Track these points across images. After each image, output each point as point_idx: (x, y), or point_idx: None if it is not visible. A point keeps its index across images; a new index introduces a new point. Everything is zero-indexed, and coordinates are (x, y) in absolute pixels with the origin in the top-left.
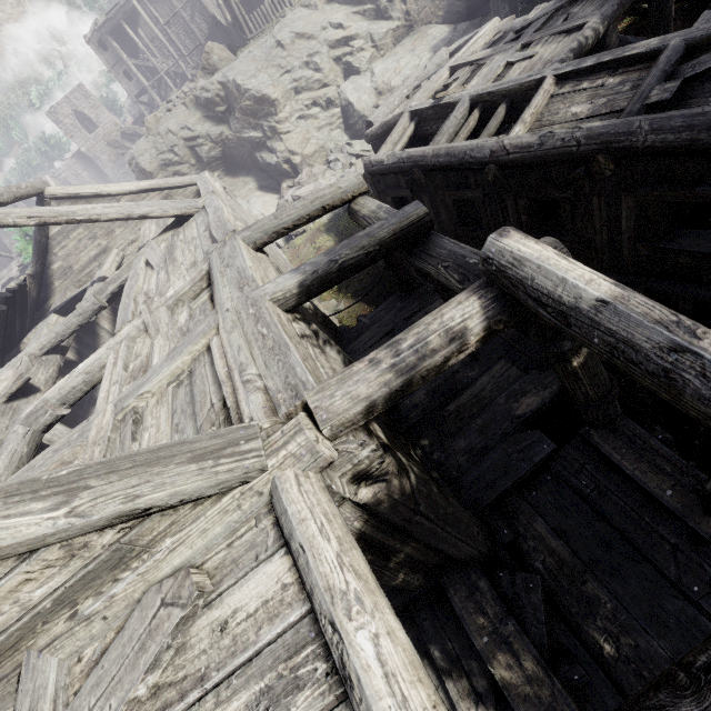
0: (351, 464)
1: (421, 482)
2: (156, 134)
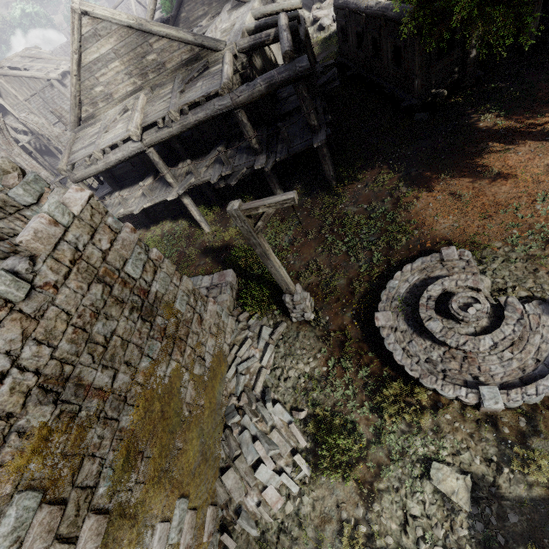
0: (241, 63)
1: None
2: None
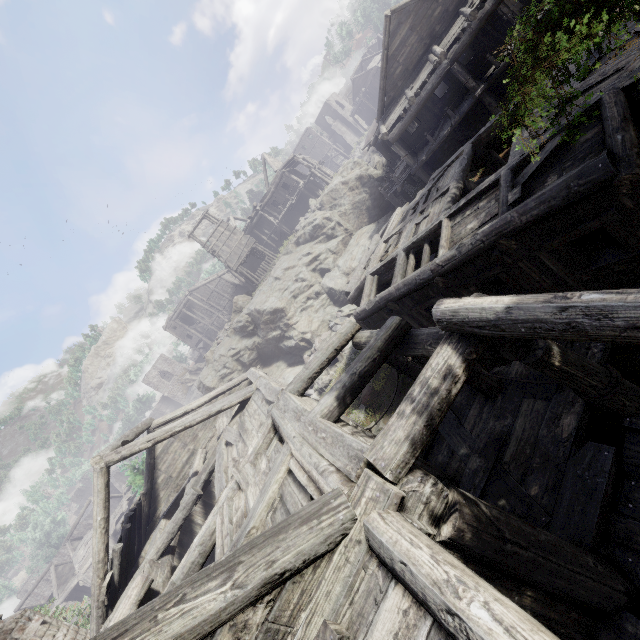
0: (422, 504)
1: (494, 510)
2: (213, 361)
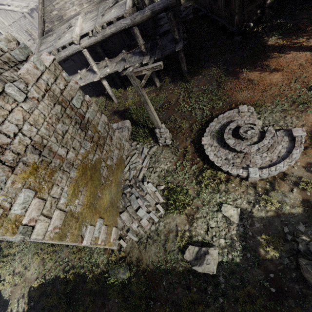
0: None
1: None
2: None
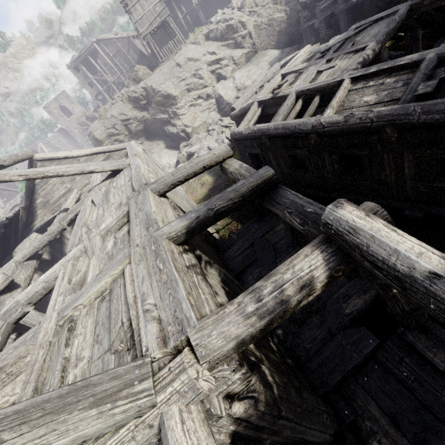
0: (226, 385)
1: (281, 389)
2: (104, 118)
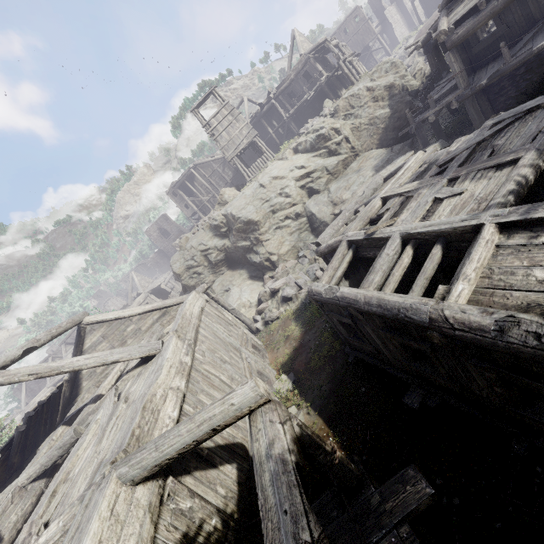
0: None
1: None
2: (184, 249)
